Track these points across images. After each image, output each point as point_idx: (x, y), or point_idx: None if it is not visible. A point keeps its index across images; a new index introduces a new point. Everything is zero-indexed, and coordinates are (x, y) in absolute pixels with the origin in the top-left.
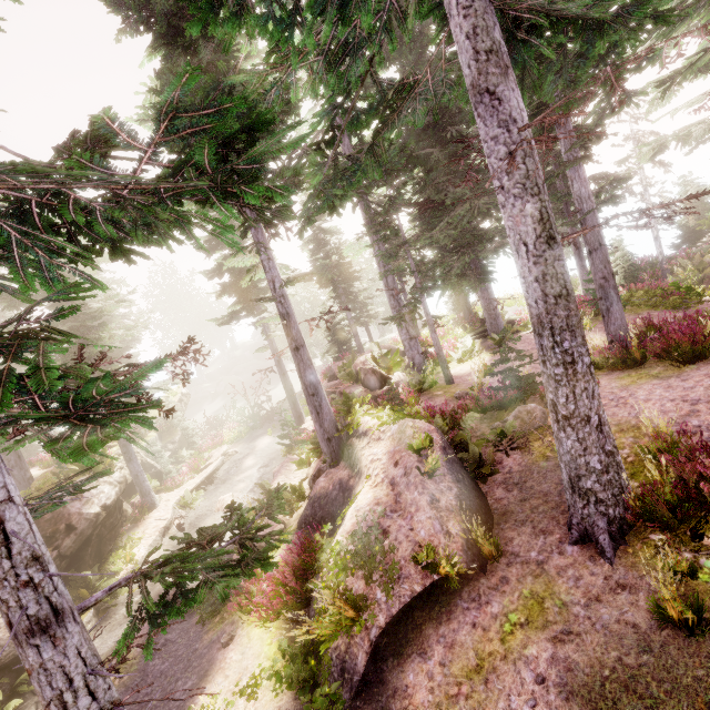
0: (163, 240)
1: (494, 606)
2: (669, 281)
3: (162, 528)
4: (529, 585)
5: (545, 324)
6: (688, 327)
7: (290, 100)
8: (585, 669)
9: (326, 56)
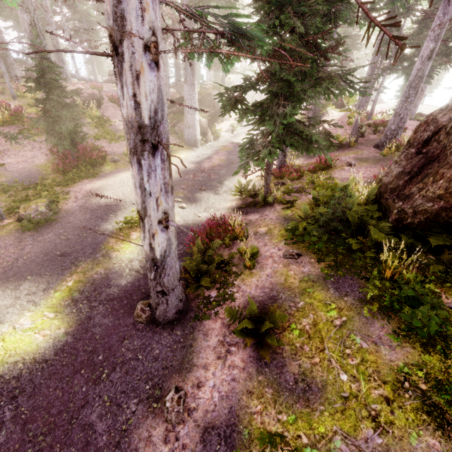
0: (348, 24)
1: (346, 151)
2: None
3: (227, 129)
4: (357, 150)
5: (410, 84)
6: None
7: None
8: (360, 157)
9: None
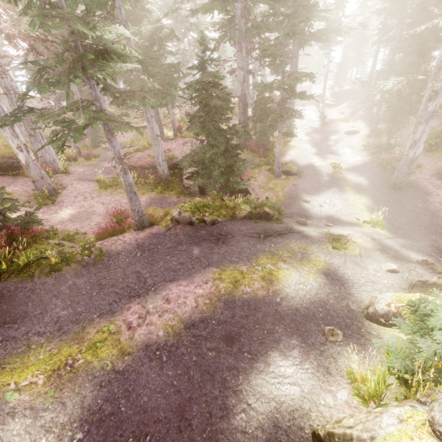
0: None
1: None
2: None
3: None
4: None
5: None
6: None
7: None
8: None
9: None
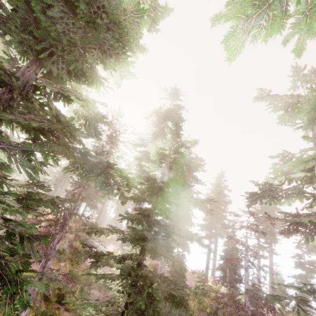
0: None
1: None
2: None
3: None
4: None
5: None
6: None
7: None
8: None
9: None
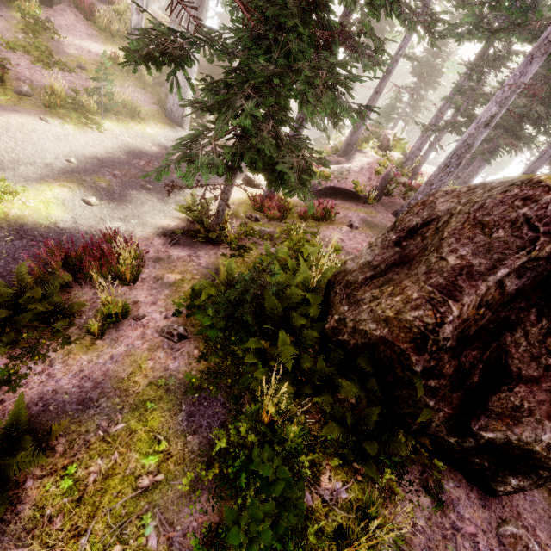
0: (405, 28)
1: (360, 207)
2: None
3: None
4: (372, 211)
5: (455, 150)
6: None
7: None
8: (369, 220)
9: None
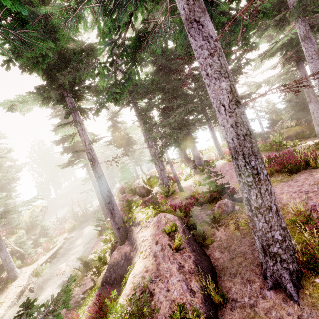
0: None
1: None
2: (270, 140)
3: (19, 292)
4: None
5: (239, 152)
6: (289, 157)
7: (92, 49)
8: None
9: (103, 5)
